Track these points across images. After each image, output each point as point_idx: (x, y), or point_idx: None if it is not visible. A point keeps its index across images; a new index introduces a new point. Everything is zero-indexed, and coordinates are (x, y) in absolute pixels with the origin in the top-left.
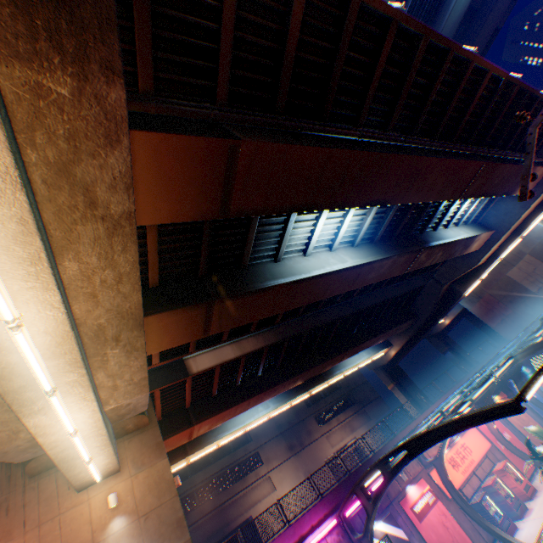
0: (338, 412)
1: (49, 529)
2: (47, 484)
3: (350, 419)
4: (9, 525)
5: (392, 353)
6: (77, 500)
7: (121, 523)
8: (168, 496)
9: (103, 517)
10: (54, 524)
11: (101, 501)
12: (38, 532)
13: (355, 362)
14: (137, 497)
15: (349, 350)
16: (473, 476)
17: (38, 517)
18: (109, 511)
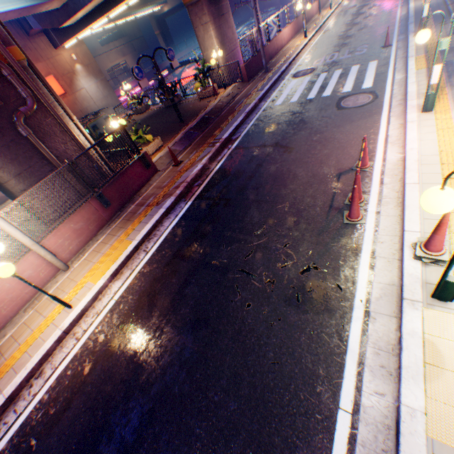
0: (114, 41)
1: (54, 63)
2: (40, 44)
3: (123, 49)
4: (37, 57)
5: (166, 11)
6: (58, 54)
7: (80, 67)
8: (93, 62)
9: (72, 63)
10: (55, 61)
11: (68, 57)
12: (50, 63)
13: (145, 11)
14: (81, 59)
15: (149, 5)
16: (188, 86)
17: (46, 57)
18: (73, 62)
